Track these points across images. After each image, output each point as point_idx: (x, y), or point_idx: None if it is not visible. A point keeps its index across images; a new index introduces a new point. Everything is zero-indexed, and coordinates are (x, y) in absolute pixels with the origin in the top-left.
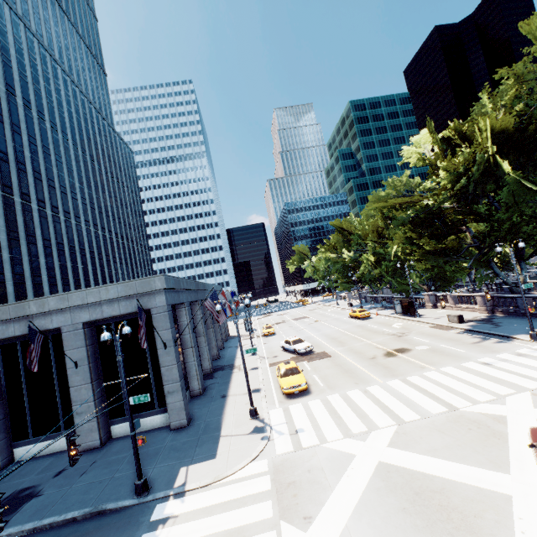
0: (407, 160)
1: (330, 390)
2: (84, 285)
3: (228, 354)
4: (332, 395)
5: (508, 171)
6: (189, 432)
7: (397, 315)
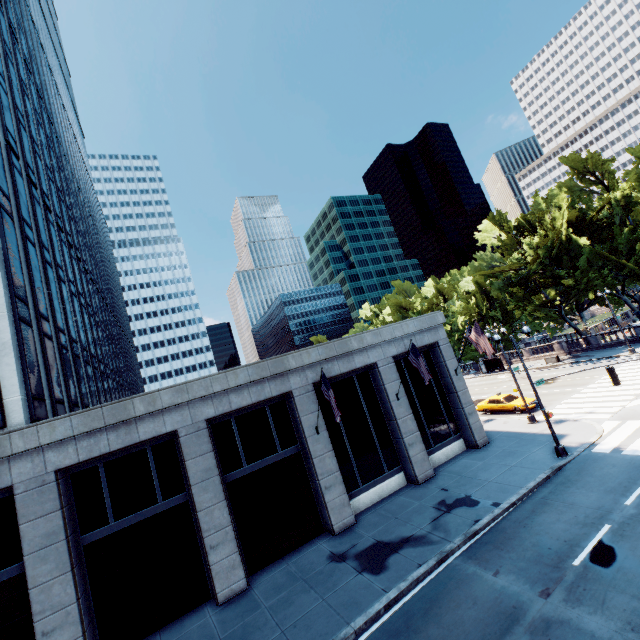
0: (483, 241)
1: (554, 401)
2: (123, 387)
3: None
4: (564, 401)
5: (585, 245)
6: (502, 442)
7: (483, 374)
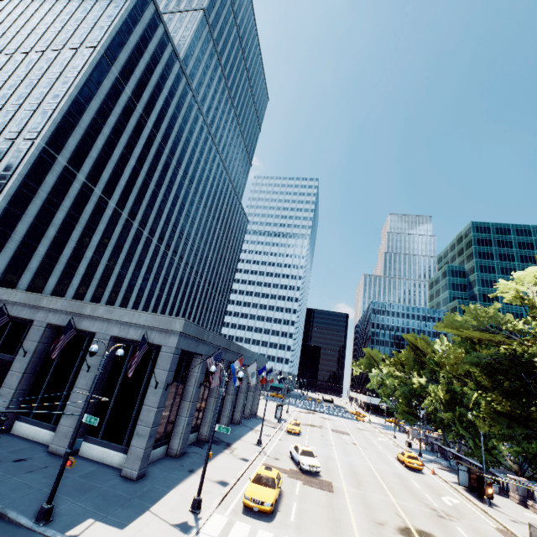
0: (501, 293)
1: (294, 531)
2: (160, 312)
3: (237, 431)
4: None
5: None
6: (130, 487)
7: (459, 486)
